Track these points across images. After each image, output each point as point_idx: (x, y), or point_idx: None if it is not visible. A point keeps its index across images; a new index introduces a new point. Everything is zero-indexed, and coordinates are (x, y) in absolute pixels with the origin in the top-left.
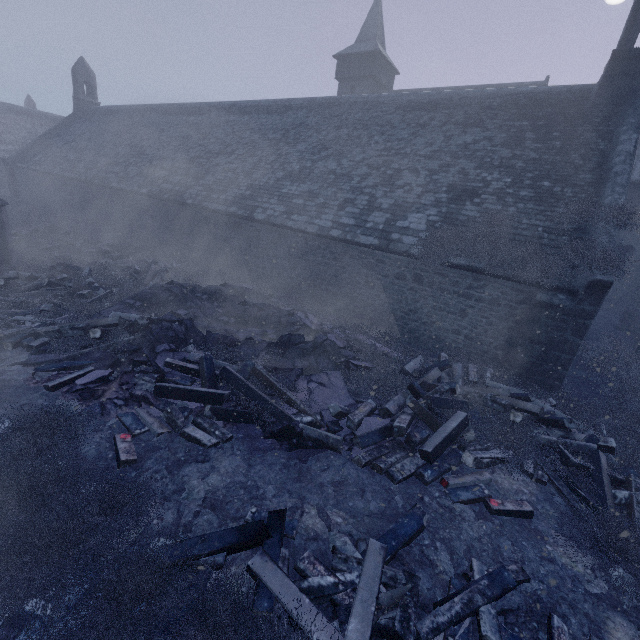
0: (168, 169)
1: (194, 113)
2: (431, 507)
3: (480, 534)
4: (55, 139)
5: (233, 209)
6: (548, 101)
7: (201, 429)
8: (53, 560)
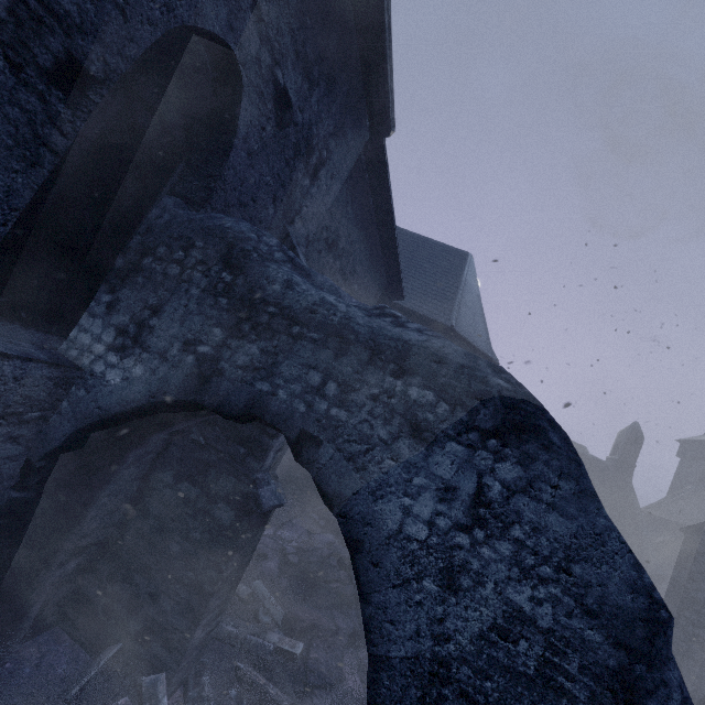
0: None
1: None
2: None
3: None
4: None
5: None
6: (594, 464)
7: None
8: None
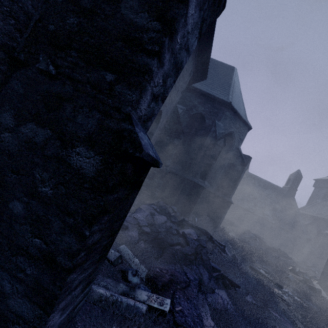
0: None
1: None
2: None
3: None
4: None
5: None
6: (277, 189)
7: None
8: None
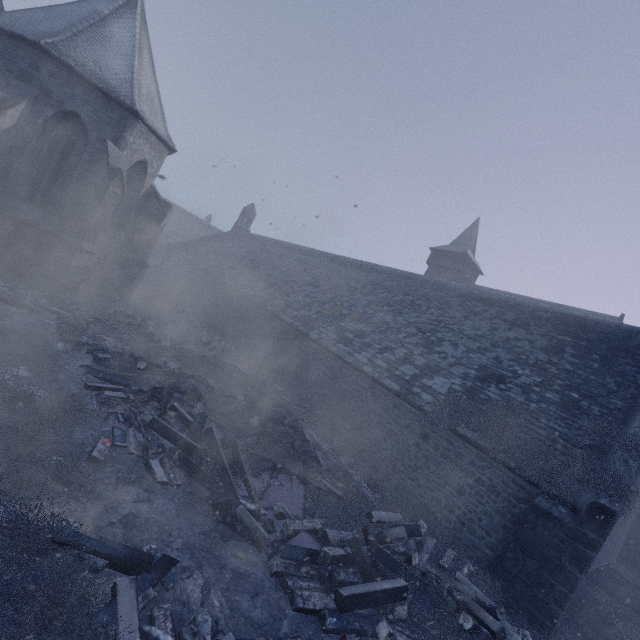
0: (268, 282)
1: (307, 254)
2: None
3: None
4: (208, 242)
5: (297, 324)
6: (595, 328)
7: (162, 467)
8: (1, 487)
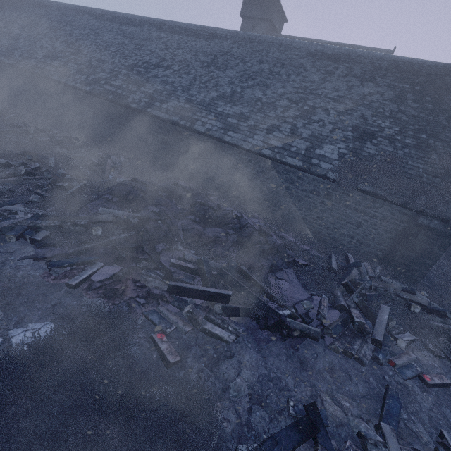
0: (108, 72)
1: (126, 23)
2: (393, 385)
3: (430, 405)
4: None
5: (175, 118)
6: (422, 71)
7: (214, 324)
8: None
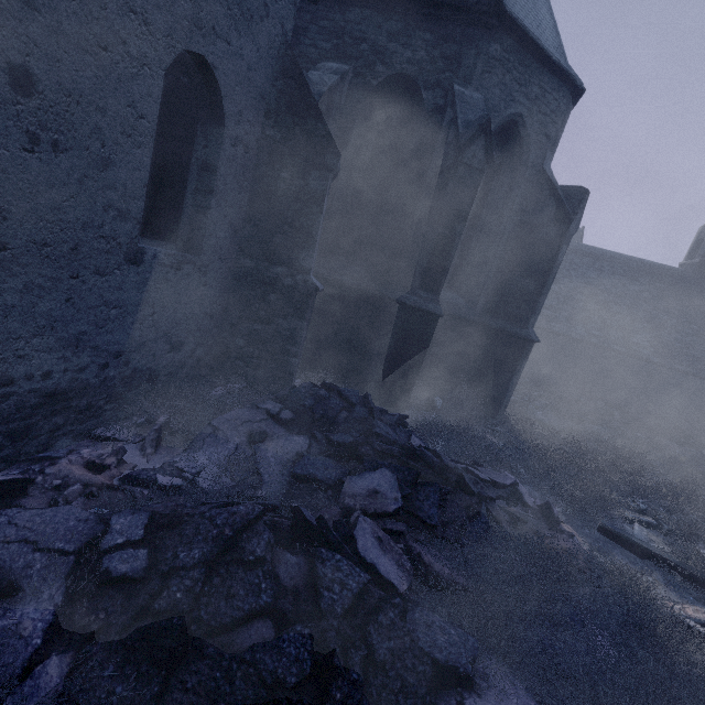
0: None
1: None
2: None
3: None
4: None
5: None
6: (665, 274)
7: None
8: None
